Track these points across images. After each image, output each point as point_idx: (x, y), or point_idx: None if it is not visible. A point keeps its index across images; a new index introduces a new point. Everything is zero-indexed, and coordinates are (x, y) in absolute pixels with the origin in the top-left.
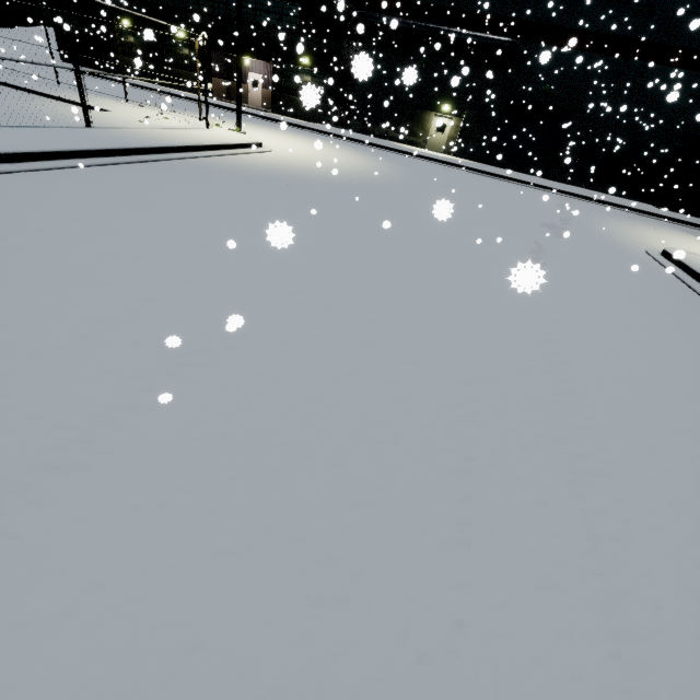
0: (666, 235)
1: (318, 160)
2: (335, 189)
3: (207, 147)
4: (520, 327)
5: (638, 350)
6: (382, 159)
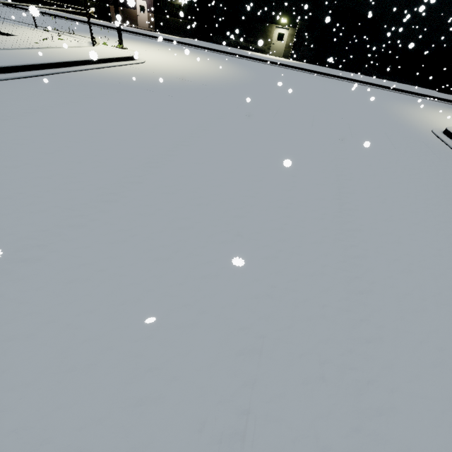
0: (447, 115)
1: (181, 68)
2: (187, 92)
3: (86, 61)
4: (321, 218)
5: (425, 233)
6: (233, 64)
